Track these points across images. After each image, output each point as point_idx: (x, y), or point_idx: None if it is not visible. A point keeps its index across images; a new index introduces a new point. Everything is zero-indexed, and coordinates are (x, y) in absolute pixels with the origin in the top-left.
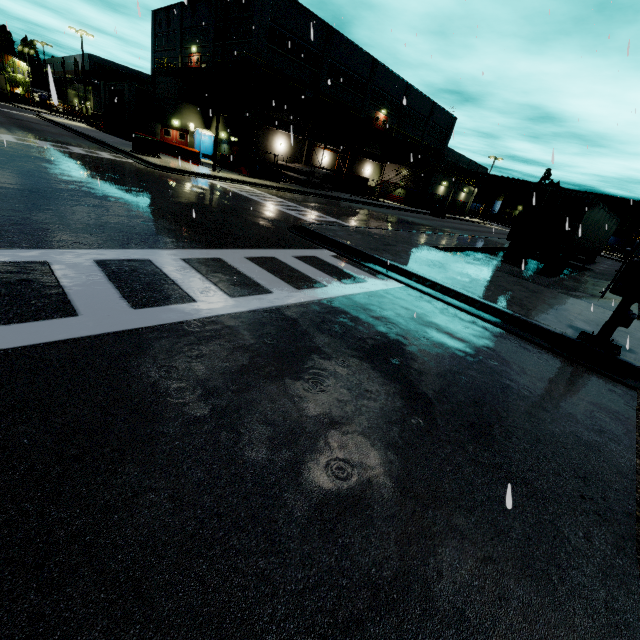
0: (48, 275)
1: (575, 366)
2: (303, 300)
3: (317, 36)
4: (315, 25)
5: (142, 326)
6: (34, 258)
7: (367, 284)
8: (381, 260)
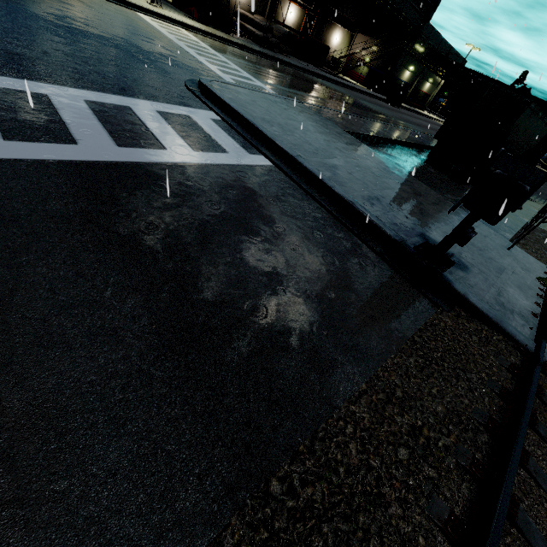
0: None
1: (394, 276)
2: (111, 159)
3: None
4: None
5: None
6: None
7: (224, 156)
8: (262, 133)
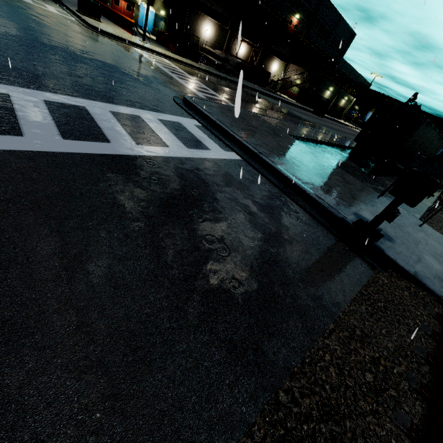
0: None
1: (340, 244)
2: (134, 153)
3: None
4: None
5: None
6: None
7: (208, 152)
8: (232, 136)
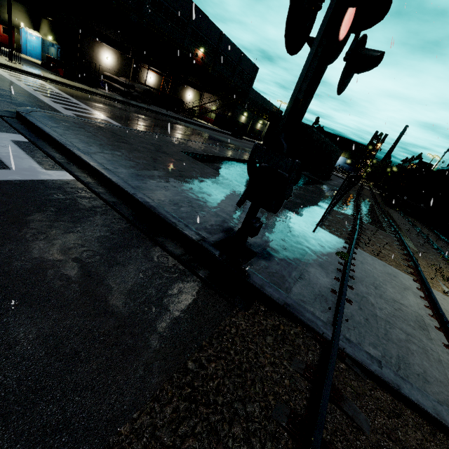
0: None
1: (188, 279)
2: None
3: None
4: None
5: None
6: None
7: None
8: (70, 150)
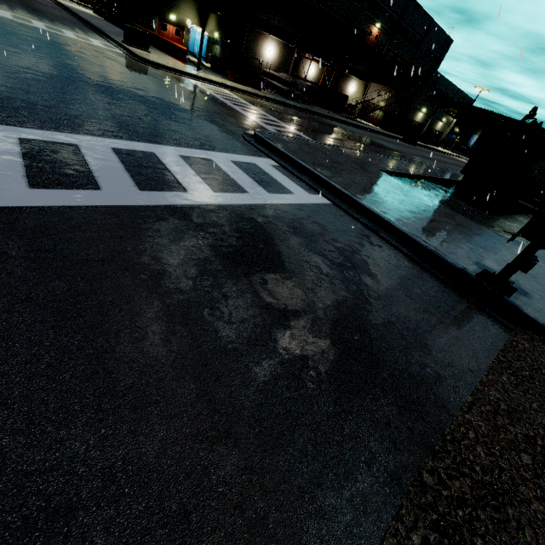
0: None
1: (462, 301)
2: (214, 203)
3: None
4: None
5: (28, 205)
6: None
7: (292, 196)
8: (317, 175)
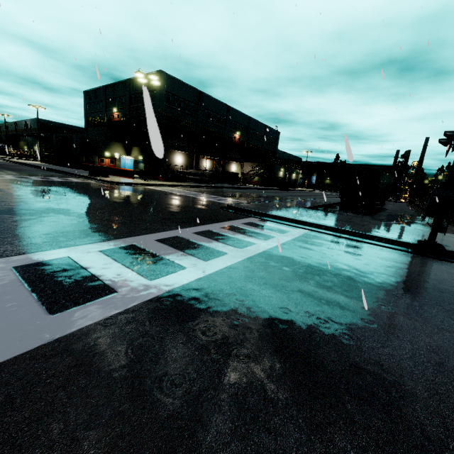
0: (145, 251)
1: (426, 258)
2: (274, 245)
3: (194, 97)
4: (192, 91)
5: (220, 268)
6: (127, 243)
7: (292, 232)
8: (289, 218)
